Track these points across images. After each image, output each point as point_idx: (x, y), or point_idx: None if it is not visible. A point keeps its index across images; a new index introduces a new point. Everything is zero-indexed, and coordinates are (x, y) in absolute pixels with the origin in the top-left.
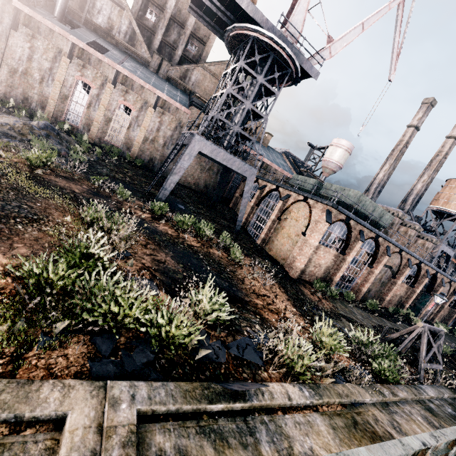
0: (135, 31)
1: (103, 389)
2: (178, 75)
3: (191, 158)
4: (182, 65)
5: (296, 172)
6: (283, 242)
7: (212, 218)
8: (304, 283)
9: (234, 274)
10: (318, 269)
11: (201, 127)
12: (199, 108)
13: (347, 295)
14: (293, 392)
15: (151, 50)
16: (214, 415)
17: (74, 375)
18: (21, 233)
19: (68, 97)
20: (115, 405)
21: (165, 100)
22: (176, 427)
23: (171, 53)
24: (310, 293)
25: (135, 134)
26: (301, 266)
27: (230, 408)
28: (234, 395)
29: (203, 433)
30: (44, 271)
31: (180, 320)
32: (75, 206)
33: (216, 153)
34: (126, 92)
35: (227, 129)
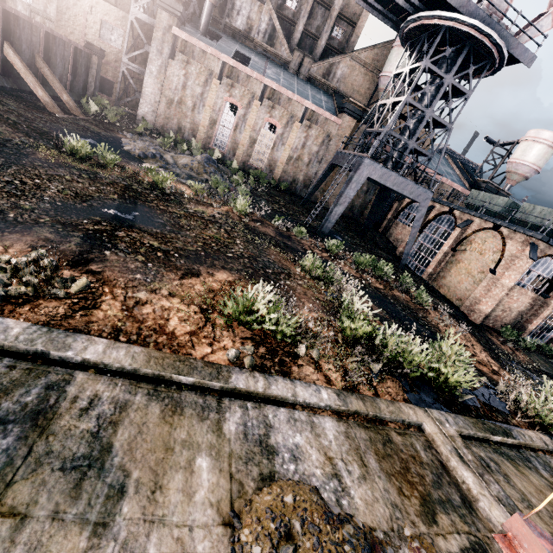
0: (275, 27)
1: (427, 412)
2: (321, 72)
3: (358, 186)
4: (327, 59)
5: (468, 183)
6: (460, 279)
7: (370, 249)
8: (488, 329)
9: (427, 321)
10: (506, 314)
11: (371, 149)
12: (351, 115)
13: (545, 347)
14: (546, 440)
15: (290, 47)
16: (496, 443)
17: (404, 401)
18: (294, 288)
19: (216, 121)
20: (442, 423)
21: (314, 110)
22: (479, 445)
23: (312, 45)
24: (500, 343)
25: (278, 154)
26: (487, 310)
27: (504, 441)
28: (505, 432)
29: (497, 453)
30: (359, 327)
31: (452, 369)
32: (283, 253)
33: (386, 177)
34: (272, 108)
35: (395, 144)
